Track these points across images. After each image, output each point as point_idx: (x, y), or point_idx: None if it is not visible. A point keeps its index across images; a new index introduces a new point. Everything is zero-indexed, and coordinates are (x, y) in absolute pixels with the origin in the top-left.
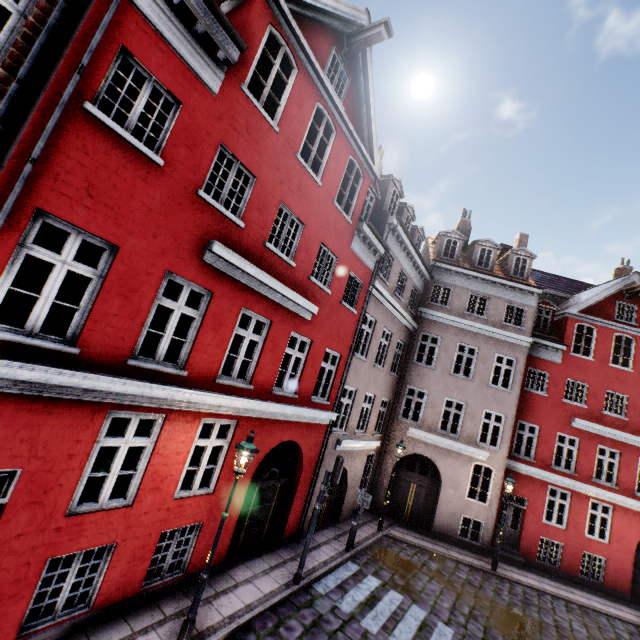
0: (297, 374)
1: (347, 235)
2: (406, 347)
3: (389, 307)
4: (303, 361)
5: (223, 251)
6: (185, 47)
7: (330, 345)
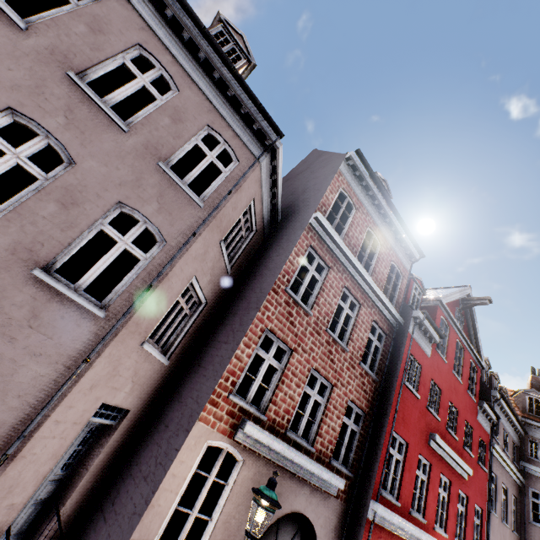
0: (462, 526)
1: (474, 410)
2: (518, 502)
3: (502, 463)
4: (463, 514)
5: (438, 439)
6: (422, 343)
7: (476, 500)
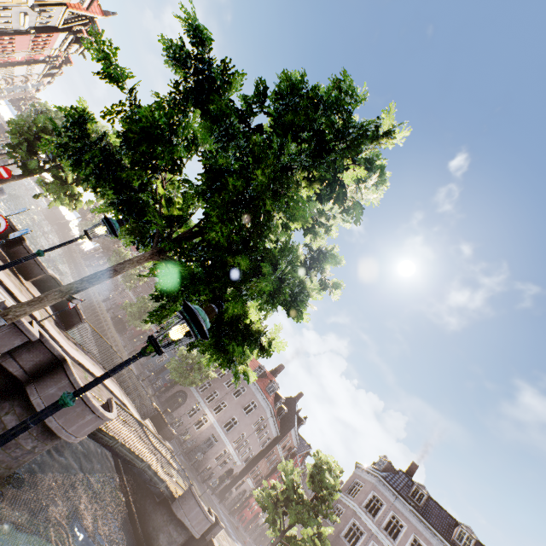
0: None
1: None
2: None
3: None
4: None
5: None
6: None
7: None
